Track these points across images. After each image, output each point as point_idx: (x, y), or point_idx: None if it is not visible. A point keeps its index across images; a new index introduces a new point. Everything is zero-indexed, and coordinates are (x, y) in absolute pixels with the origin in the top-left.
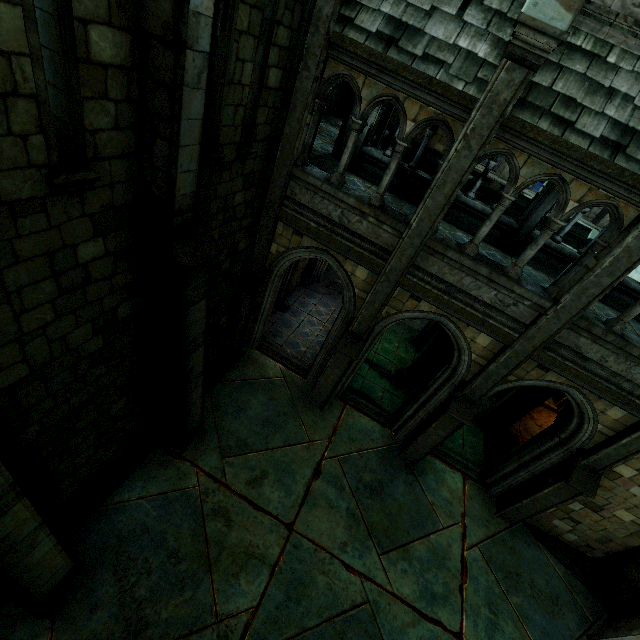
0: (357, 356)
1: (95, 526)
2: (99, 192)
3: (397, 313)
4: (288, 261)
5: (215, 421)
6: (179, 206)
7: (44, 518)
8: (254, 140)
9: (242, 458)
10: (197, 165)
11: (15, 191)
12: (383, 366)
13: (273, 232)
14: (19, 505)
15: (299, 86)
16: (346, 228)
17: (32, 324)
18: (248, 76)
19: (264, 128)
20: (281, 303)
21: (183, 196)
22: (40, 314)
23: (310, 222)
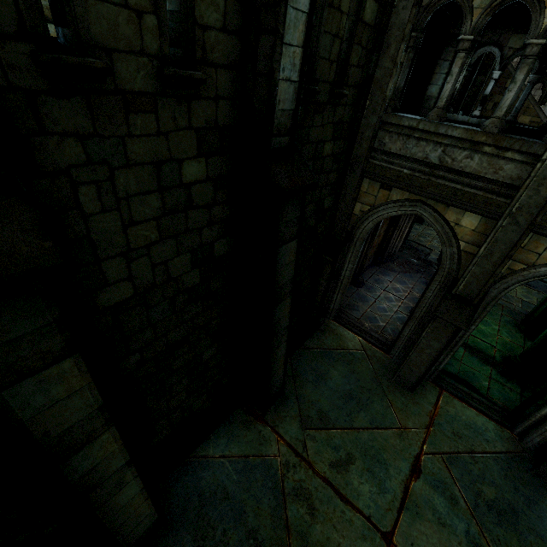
0: (466, 324)
1: (181, 477)
2: (204, 105)
3: (527, 268)
4: (372, 222)
5: (295, 387)
6: (277, 124)
7: (131, 456)
8: (345, 84)
9: (324, 433)
10: (298, 76)
11: (129, 80)
12: (482, 350)
13: (358, 189)
14: (108, 434)
15: (394, 21)
16: (449, 168)
17: (138, 240)
18: (346, 2)
19: (356, 72)
20: (355, 278)
21: (282, 112)
22: (146, 231)
23: (402, 169)
